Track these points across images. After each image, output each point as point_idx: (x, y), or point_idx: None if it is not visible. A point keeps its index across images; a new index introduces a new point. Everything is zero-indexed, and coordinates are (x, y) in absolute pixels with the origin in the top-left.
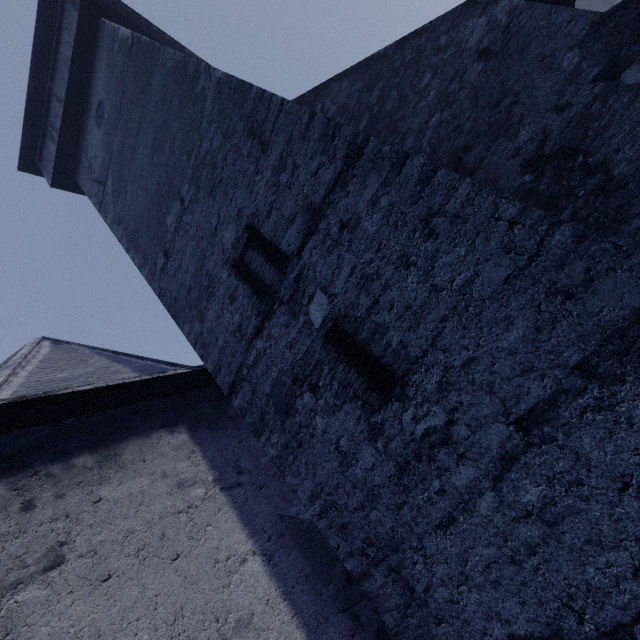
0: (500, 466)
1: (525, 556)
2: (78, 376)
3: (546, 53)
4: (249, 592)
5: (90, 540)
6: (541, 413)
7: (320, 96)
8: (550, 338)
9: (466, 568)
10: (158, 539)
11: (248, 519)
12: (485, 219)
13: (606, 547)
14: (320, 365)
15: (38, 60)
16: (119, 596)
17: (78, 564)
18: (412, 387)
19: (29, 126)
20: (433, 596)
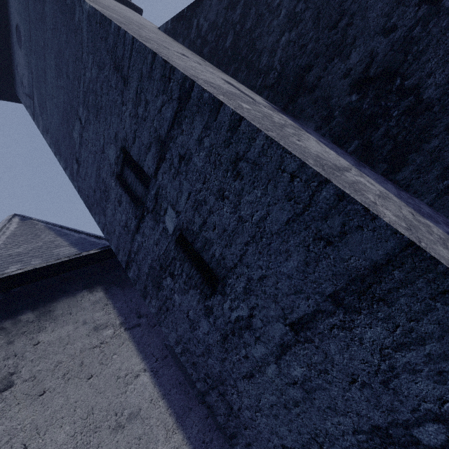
0: (280, 350)
1: (292, 406)
2: (29, 251)
3: None
4: (139, 395)
5: (31, 370)
6: (306, 322)
7: (195, 12)
8: (314, 272)
9: (260, 404)
10: (78, 366)
11: (143, 348)
12: (274, 169)
13: (339, 413)
14: (174, 260)
15: None
16: (50, 404)
17: (23, 386)
18: (228, 287)
19: None
20: (242, 414)
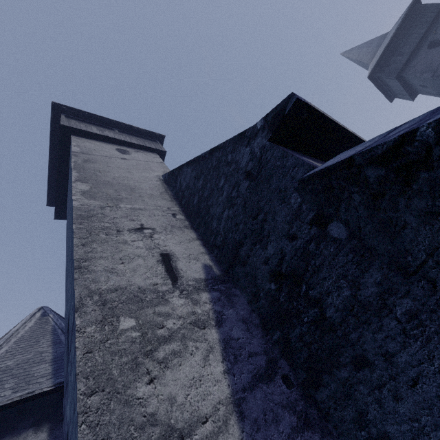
0: None
1: None
2: (16, 365)
3: (281, 187)
4: None
5: None
6: None
7: (179, 173)
8: None
9: None
10: None
11: None
12: None
13: None
14: None
15: (52, 153)
16: None
17: None
18: None
19: (50, 184)
20: None
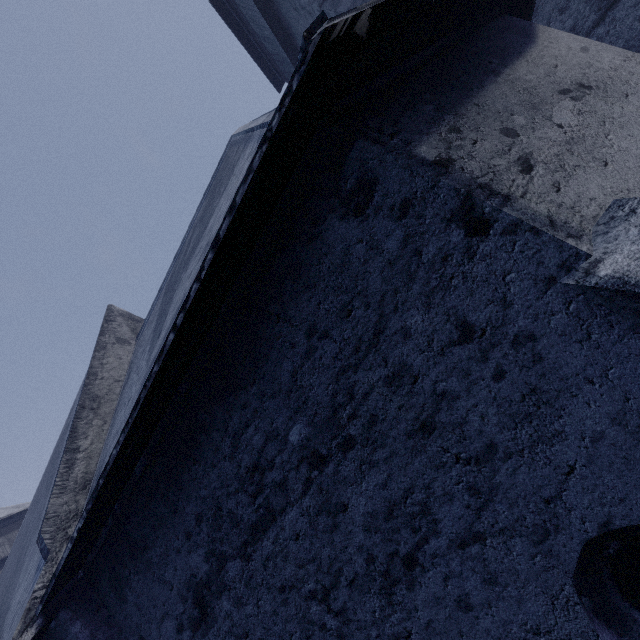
0: None
1: None
2: None
3: None
4: None
5: None
6: None
7: None
8: None
9: None
10: None
11: None
12: None
13: None
14: None
15: None
16: None
17: None
18: None
19: None
20: None
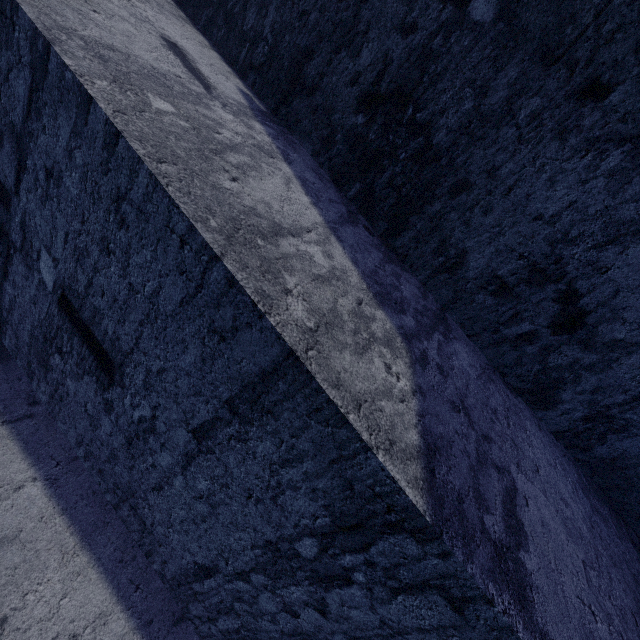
0: (185, 460)
1: (200, 521)
2: None
3: None
4: (20, 514)
5: None
6: (207, 430)
7: None
8: (211, 371)
9: (171, 519)
10: None
11: (34, 449)
12: (163, 225)
13: (240, 529)
14: (60, 331)
15: None
16: None
17: None
18: (127, 378)
19: None
20: (156, 530)
